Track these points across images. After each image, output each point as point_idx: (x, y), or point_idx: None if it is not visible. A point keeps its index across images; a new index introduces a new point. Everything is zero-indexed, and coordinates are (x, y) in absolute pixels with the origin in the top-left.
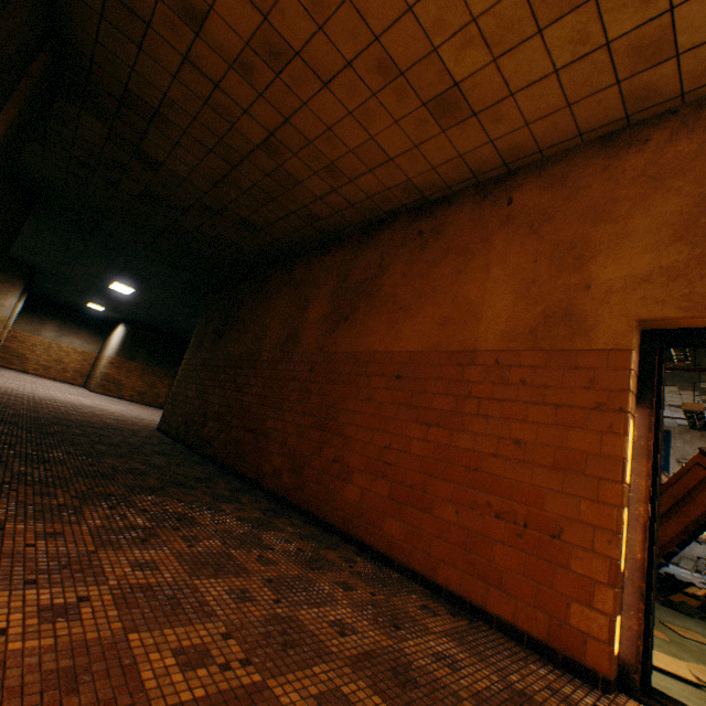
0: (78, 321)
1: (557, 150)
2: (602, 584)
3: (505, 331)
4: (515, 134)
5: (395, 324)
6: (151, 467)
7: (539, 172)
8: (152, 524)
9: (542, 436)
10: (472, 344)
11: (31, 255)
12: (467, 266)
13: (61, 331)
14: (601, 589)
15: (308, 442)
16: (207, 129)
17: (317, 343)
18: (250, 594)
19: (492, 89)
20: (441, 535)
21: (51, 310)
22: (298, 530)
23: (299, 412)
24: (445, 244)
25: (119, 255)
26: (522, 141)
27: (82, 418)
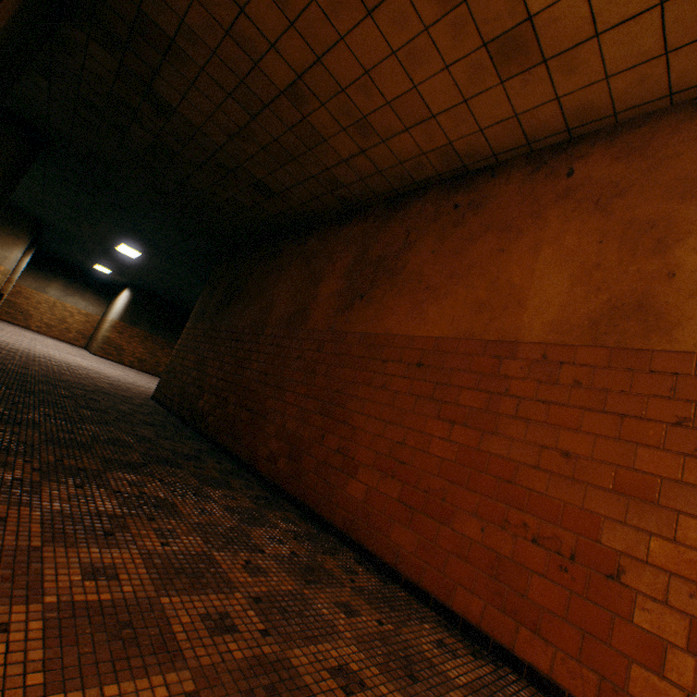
0: (85, 282)
1: (636, 114)
2: (679, 648)
3: (557, 321)
4: (589, 89)
5: (419, 306)
6: (137, 438)
7: (611, 140)
8: (123, 511)
9: (600, 450)
10: (513, 334)
11: (38, 208)
12: (511, 244)
13: (66, 291)
14: (677, 655)
15: (309, 428)
16: (227, 67)
17: (327, 321)
18: (232, 620)
19: (573, 27)
20: (461, 554)
21: (58, 269)
22: (292, 526)
23: (302, 393)
24: (485, 219)
25: (127, 214)
26: (595, 100)
27: (74, 379)
